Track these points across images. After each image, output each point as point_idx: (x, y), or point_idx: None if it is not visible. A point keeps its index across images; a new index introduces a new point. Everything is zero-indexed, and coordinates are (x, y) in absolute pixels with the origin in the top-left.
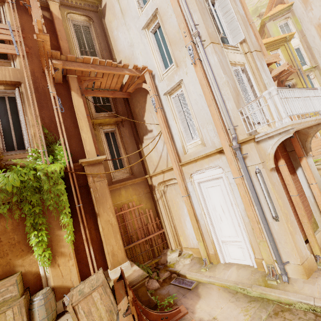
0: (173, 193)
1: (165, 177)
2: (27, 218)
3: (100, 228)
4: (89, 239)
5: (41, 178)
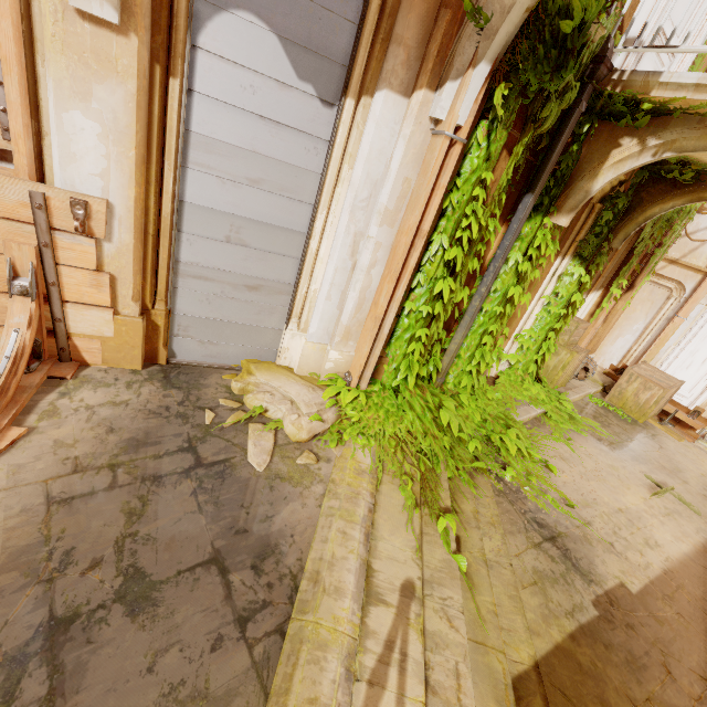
0: (641, 296)
1: (664, 270)
2: (633, 258)
3: (619, 305)
4: (609, 313)
5: (685, 209)
